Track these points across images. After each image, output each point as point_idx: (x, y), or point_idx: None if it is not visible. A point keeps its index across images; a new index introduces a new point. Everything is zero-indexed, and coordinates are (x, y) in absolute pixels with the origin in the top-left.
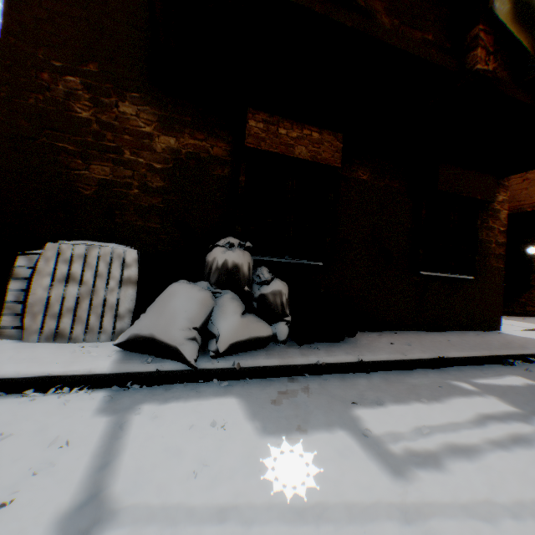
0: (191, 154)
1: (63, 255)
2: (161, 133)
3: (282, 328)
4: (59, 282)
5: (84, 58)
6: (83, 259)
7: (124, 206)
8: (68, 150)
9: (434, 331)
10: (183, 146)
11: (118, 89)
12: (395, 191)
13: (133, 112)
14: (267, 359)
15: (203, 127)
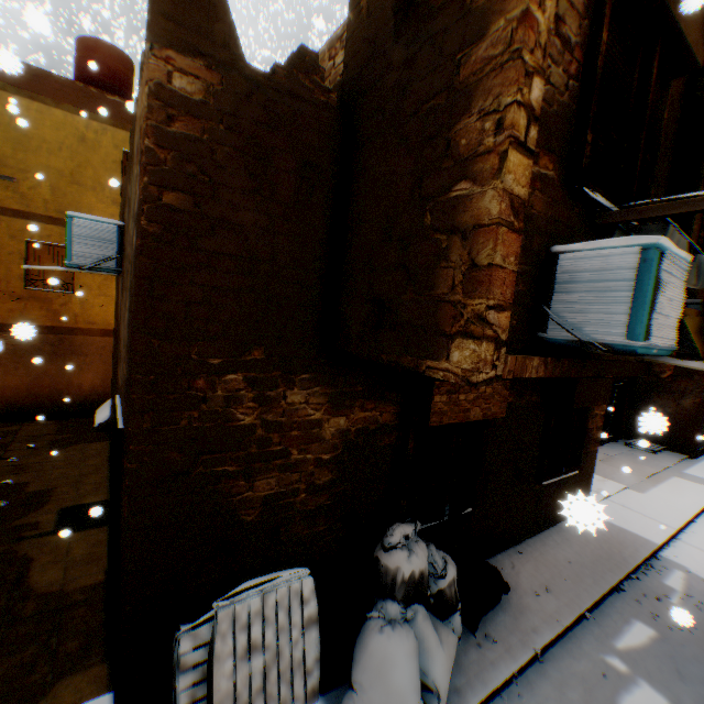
0: (360, 430)
1: (238, 620)
2: (331, 415)
3: (459, 620)
4: (241, 658)
5: (247, 343)
6: (260, 615)
7: (289, 519)
8: (228, 472)
9: (544, 530)
10: (353, 423)
11: (285, 374)
12: (532, 405)
13: (302, 398)
14: (474, 692)
15: (374, 393)
